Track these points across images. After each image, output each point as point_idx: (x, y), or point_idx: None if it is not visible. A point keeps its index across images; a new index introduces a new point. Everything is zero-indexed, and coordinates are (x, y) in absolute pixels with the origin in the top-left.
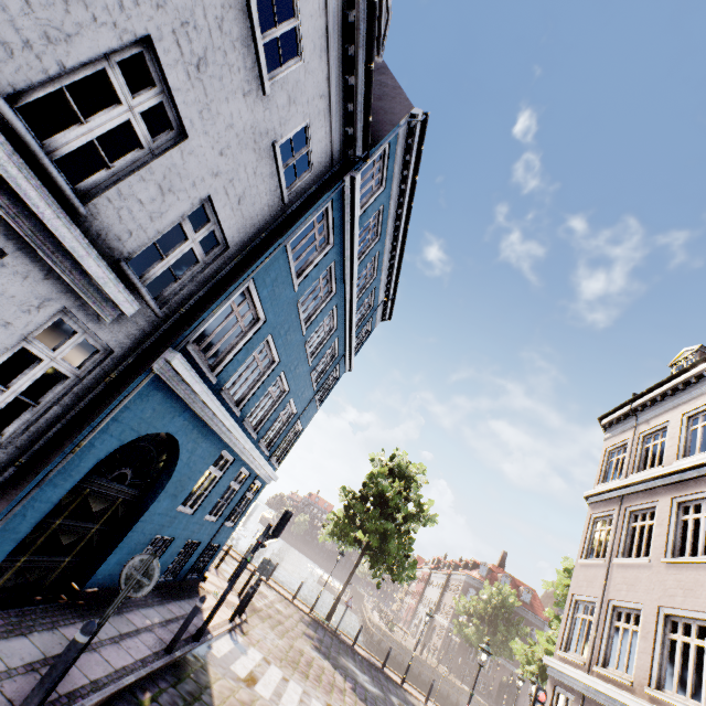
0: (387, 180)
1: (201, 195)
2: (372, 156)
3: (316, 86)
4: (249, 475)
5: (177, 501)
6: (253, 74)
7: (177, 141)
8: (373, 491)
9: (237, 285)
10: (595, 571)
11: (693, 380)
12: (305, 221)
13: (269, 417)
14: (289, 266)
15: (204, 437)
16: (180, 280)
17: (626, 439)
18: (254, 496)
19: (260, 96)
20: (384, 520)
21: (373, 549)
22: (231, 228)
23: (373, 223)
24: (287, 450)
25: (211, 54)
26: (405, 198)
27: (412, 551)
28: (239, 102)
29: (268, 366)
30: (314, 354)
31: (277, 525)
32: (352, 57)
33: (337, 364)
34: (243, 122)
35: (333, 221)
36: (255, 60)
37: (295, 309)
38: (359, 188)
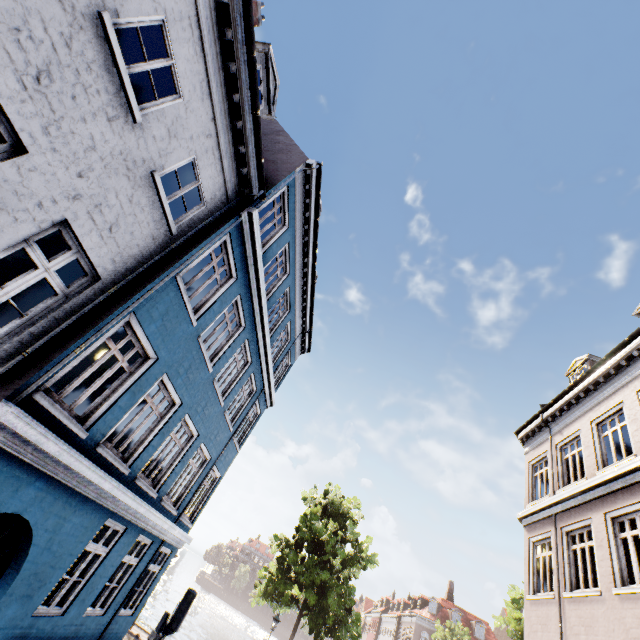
0: (290, 220)
1: (53, 218)
2: (269, 195)
3: (200, 125)
4: (151, 544)
5: (32, 603)
6: (118, 100)
7: (12, 156)
8: (307, 536)
9: (111, 319)
10: (546, 610)
11: (591, 387)
12: (197, 252)
13: (174, 468)
14: (183, 299)
15: (74, 508)
16: (27, 316)
17: (544, 451)
18: (161, 568)
19: (131, 124)
20: (320, 569)
21: (311, 608)
22: (101, 257)
23: (280, 259)
24: (203, 503)
25: (57, 69)
26: (310, 237)
27: (353, 603)
28: (102, 125)
29: (167, 410)
30: (227, 392)
31: (176, 613)
32: (238, 105)
33: (255, 400)
34: (109, 147)
35: (234, 254)
36: (120, 86)
37: (195, 345)
38: (257, 223)
